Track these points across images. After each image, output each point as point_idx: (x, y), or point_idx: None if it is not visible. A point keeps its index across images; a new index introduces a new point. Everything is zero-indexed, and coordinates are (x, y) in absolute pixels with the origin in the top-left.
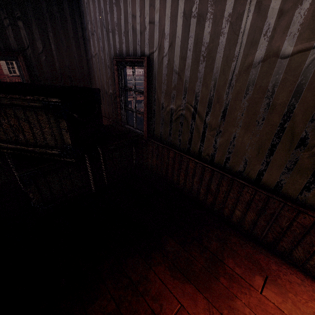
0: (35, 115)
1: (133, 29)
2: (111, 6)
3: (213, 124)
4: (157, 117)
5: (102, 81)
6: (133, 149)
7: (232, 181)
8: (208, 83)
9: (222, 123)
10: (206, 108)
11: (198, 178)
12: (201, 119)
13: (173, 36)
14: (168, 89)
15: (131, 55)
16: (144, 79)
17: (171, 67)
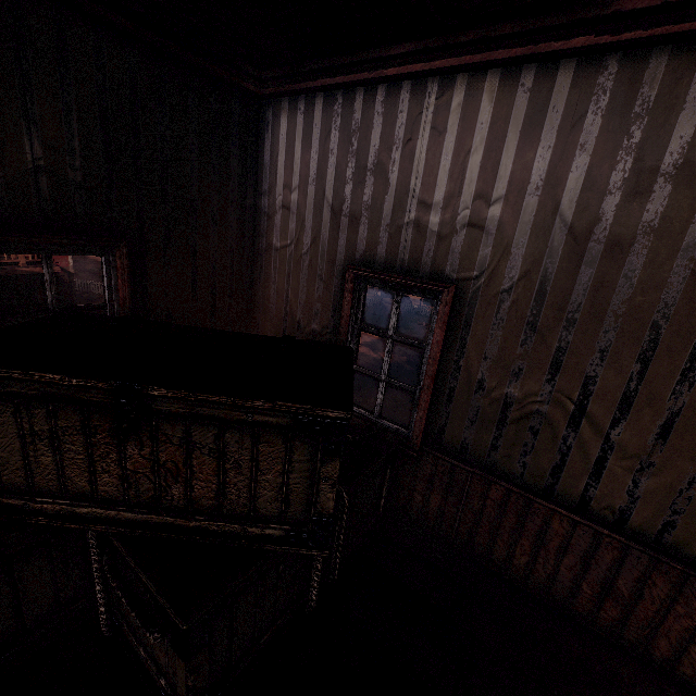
0: (249, 442)
1: (418, 226)
2: (360, 172)
3: (632, 447)
4: (459, 406)
5: (291, 302)
6: (387, 474)
7: (685, 577)
8: (624, 364)
9: (657, 448)
10: (615, 411)
11: (575, 559)
12: (595, 431)
13: (534, 262)
14: (502, 355)
15: (401, 270)
16: (439, 327)
17: (520, 315)
